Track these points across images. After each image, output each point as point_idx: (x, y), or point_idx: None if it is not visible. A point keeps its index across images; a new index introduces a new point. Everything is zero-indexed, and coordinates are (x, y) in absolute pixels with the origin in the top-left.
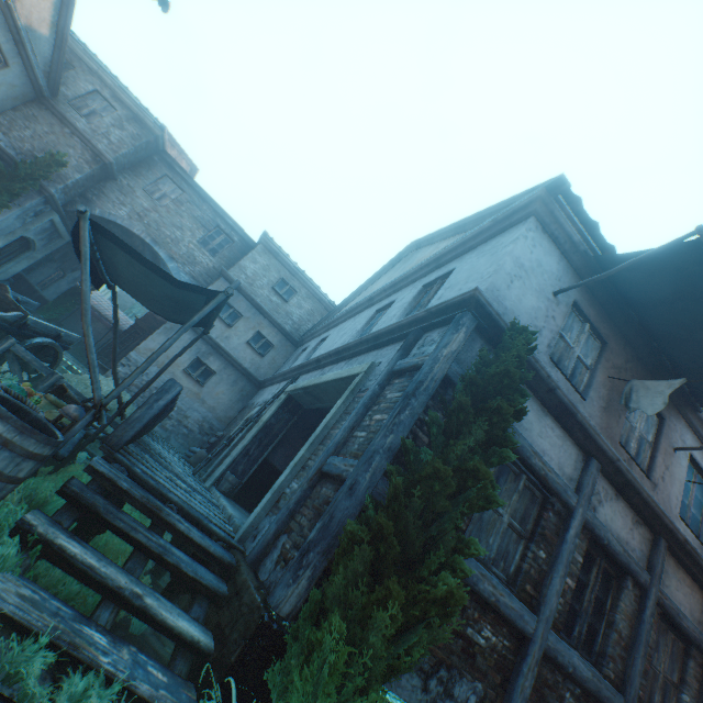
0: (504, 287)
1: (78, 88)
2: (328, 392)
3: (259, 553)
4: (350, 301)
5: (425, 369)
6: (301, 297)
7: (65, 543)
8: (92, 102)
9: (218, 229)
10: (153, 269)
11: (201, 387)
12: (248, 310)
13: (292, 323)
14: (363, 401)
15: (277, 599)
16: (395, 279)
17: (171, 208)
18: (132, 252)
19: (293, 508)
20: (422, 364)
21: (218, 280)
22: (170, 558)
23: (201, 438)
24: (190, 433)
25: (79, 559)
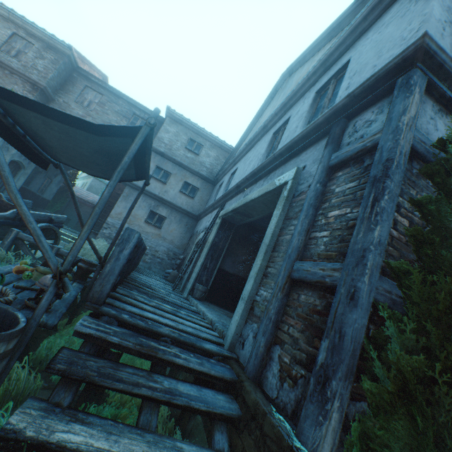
0: (438, 36)
1: (1, 36)
2: (256, 208)
3: (257, 367)
4: (244, 139)
5: (387, 145)
6: (207, 148)
7: (63, 435)
8: (15, 44)
9: (134, 116)
10: (67, 121)
11: (159, 229)
12: (174, 168)
13: (206, 169)
14: (307, 203)
15: (311, 442)
16: (284, 100)
17: (98, 110)
18: (37, 106)
19: (275, 318)
20: (373, 144)
21: None
22: (179, 401)
23: (170, 262)
24: (162, 261)
25: (83, 451)
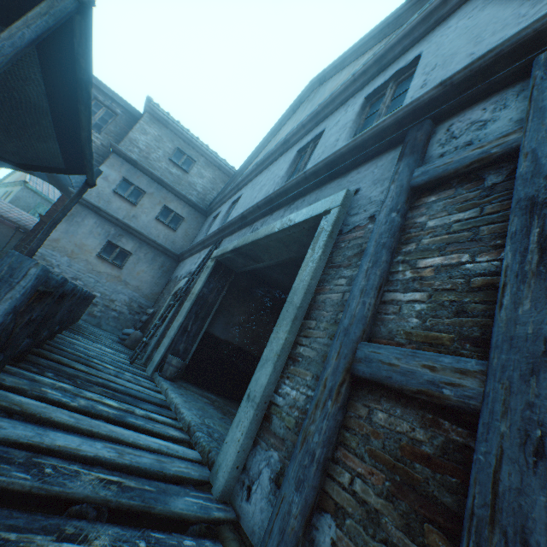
0: None
1: None
2: (270, 248)
3: None
4: (253, 160)
5: None
6: (200, 166)
7: None
8: None
9: (95, 101)
10: None
11: (120, 269)
12: (150, 185)
13: (197, 194)
14: (375, 242)
15: None
16: (317, 107)
17: None
18: None
19: (323, 455)
20: (507, 149)
21: (109, 157)
22: None
23: (133, 318)
24: (120, 315)
25: None
